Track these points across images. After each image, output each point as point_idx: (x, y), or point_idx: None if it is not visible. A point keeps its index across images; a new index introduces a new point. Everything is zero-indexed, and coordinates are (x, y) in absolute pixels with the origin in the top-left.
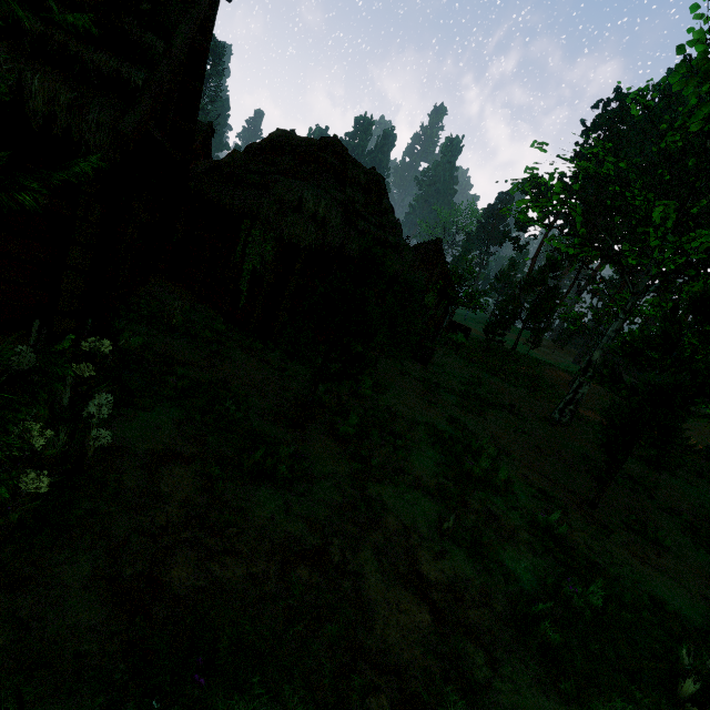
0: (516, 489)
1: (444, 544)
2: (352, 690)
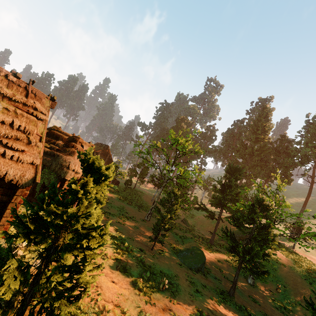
0: (134, 250)
1: (118, 272)
2: (105, 307)
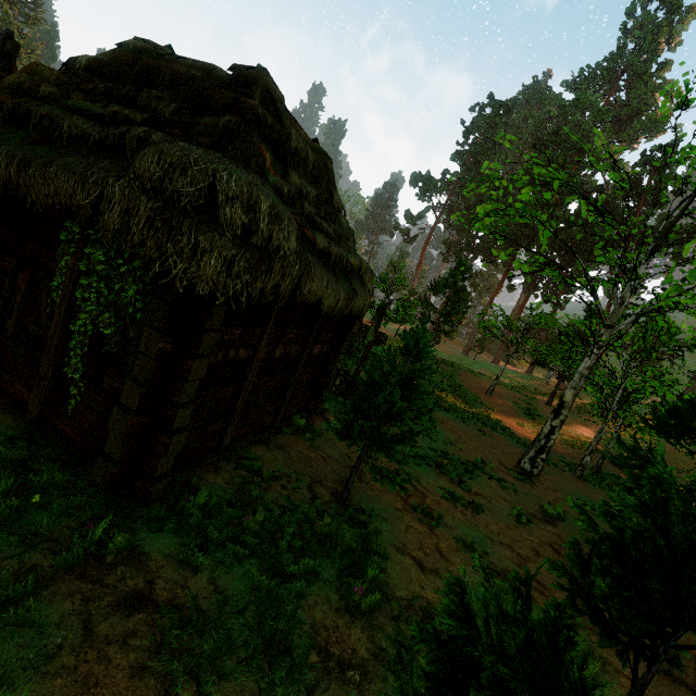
0: None
1: None
2: None
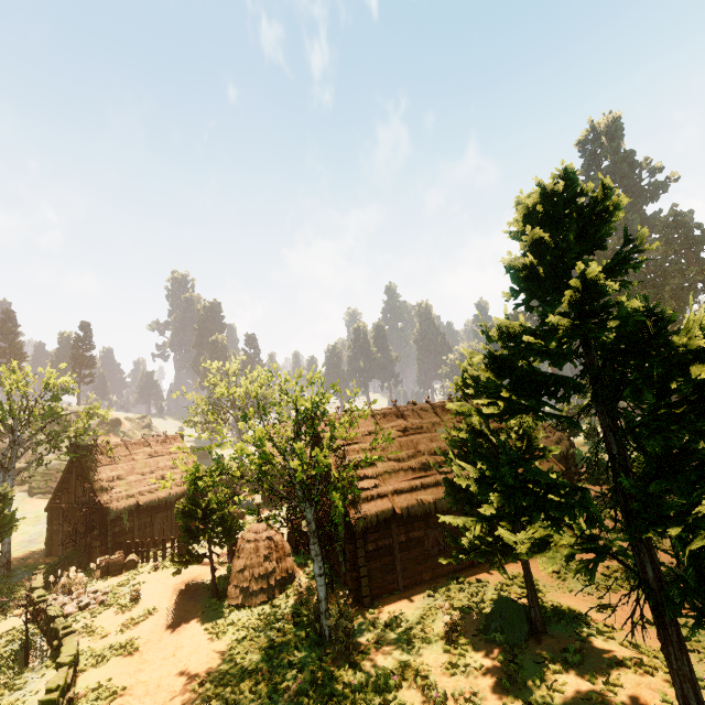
0: None
1: None
2: None
